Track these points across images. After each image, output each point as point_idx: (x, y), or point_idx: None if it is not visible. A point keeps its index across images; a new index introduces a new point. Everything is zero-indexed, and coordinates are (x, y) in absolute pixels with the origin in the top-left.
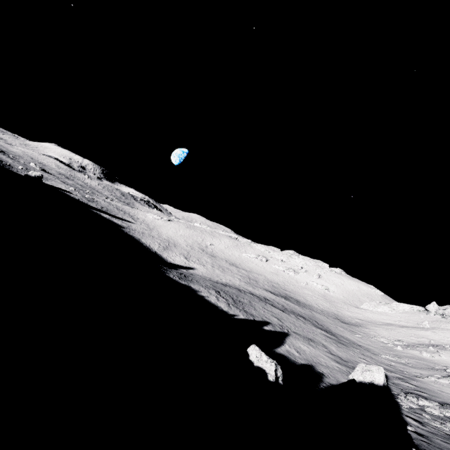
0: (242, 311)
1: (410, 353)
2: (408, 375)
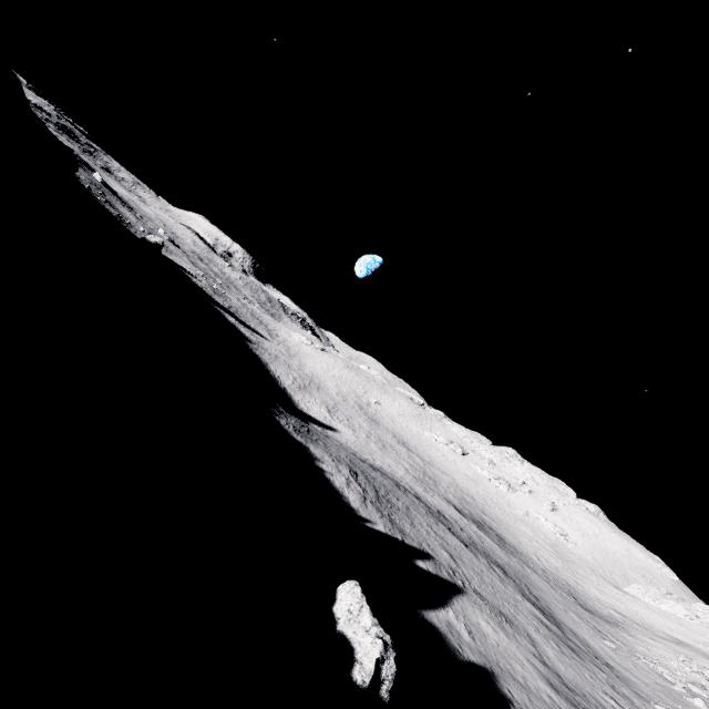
0: (387, 518)
1: None
2: None
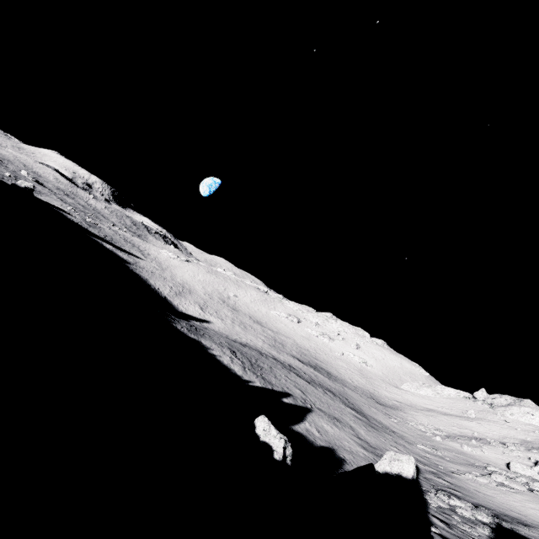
0: (260, 377)
1: (450, 445)
2: (444, 470)
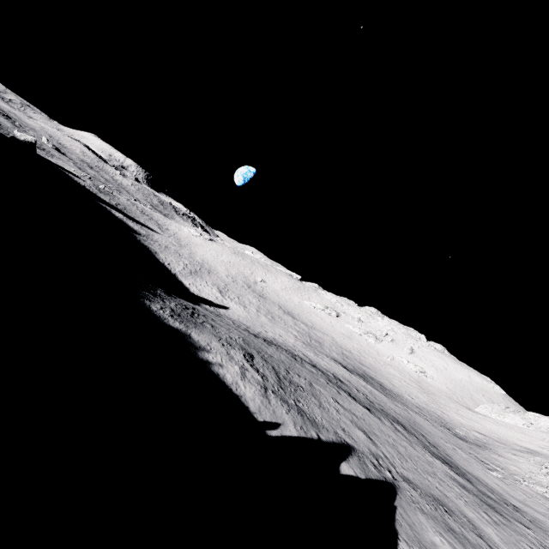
0: (294, 410)
1: None
2: None
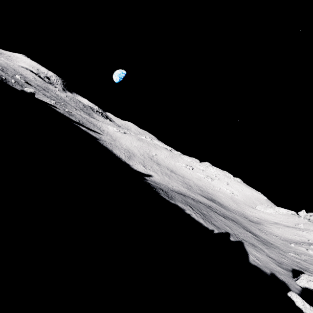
0: (212, 224)
1: (301, 249)
2: None
